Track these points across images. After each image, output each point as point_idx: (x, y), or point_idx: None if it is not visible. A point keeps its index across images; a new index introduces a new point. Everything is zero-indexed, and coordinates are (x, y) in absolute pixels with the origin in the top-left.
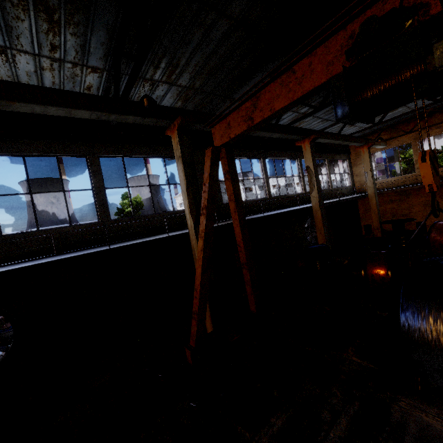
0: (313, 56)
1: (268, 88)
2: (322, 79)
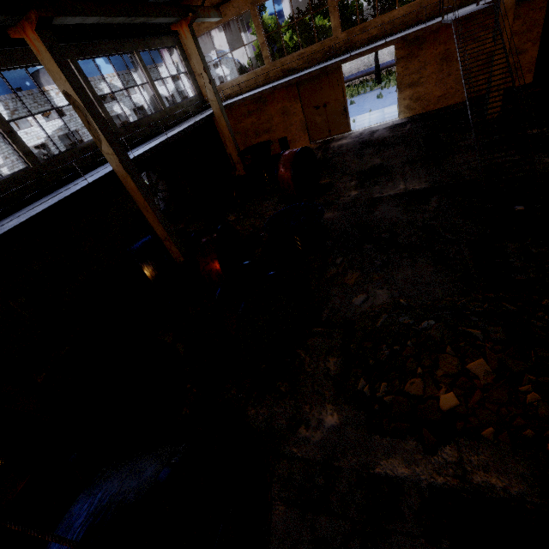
0: None
1: None
2: None
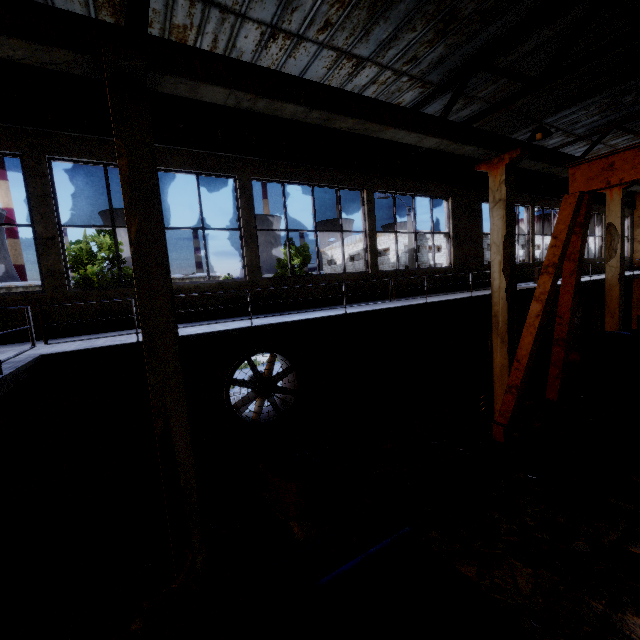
0: None
1: None
2: None
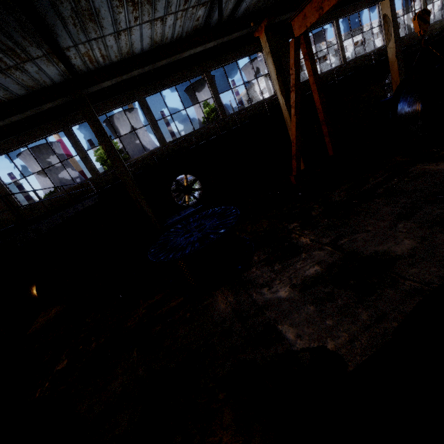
0: None
1: None
2: None
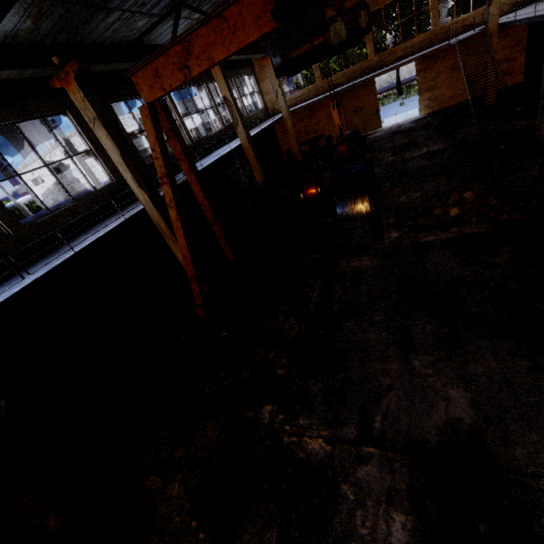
0: (241, 5)
1: (199, 32)
2: (254, 33)
